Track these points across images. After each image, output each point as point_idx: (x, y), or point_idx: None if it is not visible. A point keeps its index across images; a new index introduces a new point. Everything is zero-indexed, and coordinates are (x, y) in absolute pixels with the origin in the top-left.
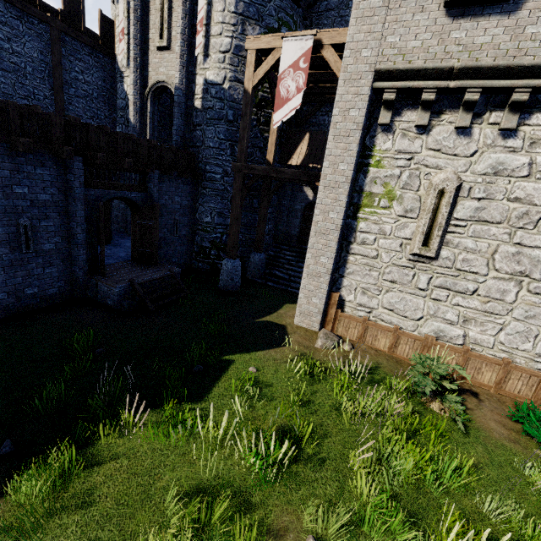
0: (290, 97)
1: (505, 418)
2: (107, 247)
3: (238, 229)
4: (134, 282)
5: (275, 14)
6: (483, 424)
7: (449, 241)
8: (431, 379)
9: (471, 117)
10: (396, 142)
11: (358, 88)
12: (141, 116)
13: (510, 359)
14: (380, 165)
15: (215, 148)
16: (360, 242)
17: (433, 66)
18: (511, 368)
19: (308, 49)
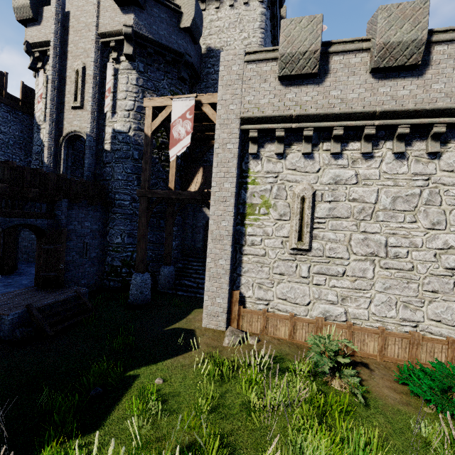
0: (181, 138)
1: (394, 383)
2: (9, 276)
3: (146, 245)
4: (32, 307)
5: (168, 88)
6: (379, 393)
7: (316, 235)
8: (327, 357)
9: (311, 146)
10: (264, 165)
11: (231, 129)
12: (55, 158)
13: (383, 327)
14: (256, 182)
15: (124, 180)
16: (250, 243)
17: (279, 114)
18: (386, 334)
19: (191, 106)
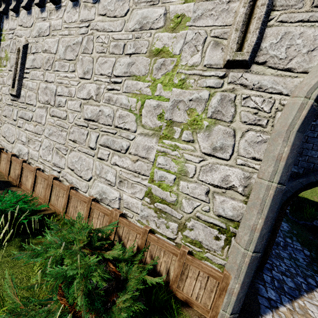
0: None
1: None
2: None
3: None
4: None
5: None
6: None
7: (24, 84)
8: None
9: (27, 0)
10: (9, 24)
11: None
12: None
13: (38, 167)
14: (4, 39)
15: None
16: None
17: None
18: (37, 173)
19: None
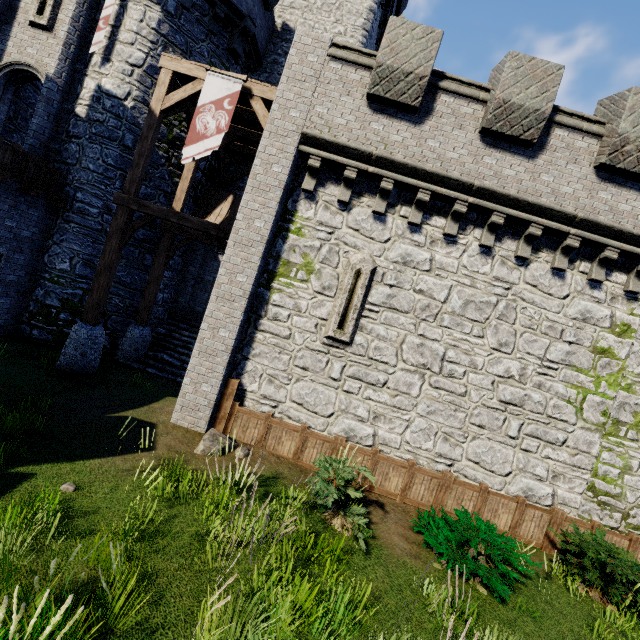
0: (208, 135)
1: (409, 530)
2: None
3: (109, 283)
4: None
5: (208, 57)
6: (387, 540)
7: (363, 326)
8: (335, 487)
9: (386, 205)
10: (318, 212)
11: (284, 145)
12: None
13: (414, 460)
14: (301, 233)
15: (98, 173)
16: (272, 317)
17: (355, 146)
18: (416, 470)
19: (235, 92)
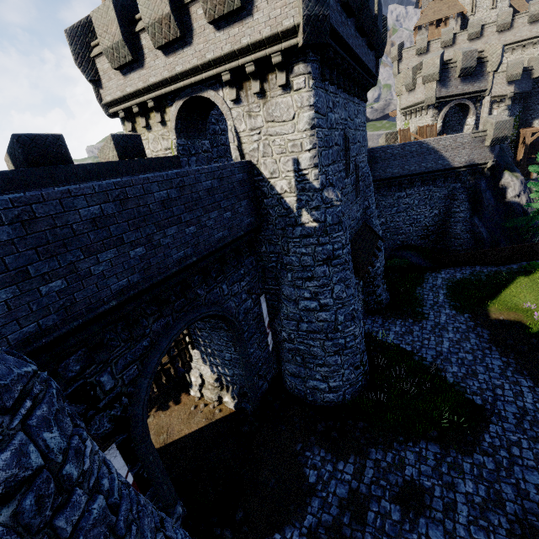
0: None
1: None
2: None
3: None
4: None
5: (518, 110)
6: None
7: None
8: None
9: None
10: None
11: None
12: None
13: None
14: None
15: None
16: None
17: None
18: None
19: None
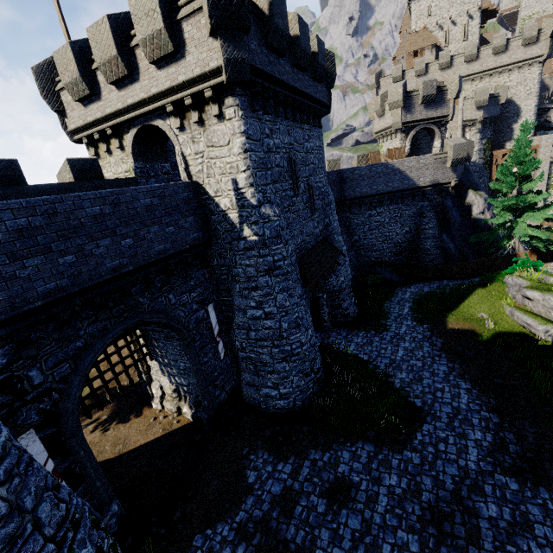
0: None
1: None
2: None
3: None
4: None
5: (489, 134)
6: None
7: None
8: None
9: None
10: None
11: (546, 162)
12: None
13: None
14: None
15: None
16: (549, 198)
17: None
18: None
19: None
